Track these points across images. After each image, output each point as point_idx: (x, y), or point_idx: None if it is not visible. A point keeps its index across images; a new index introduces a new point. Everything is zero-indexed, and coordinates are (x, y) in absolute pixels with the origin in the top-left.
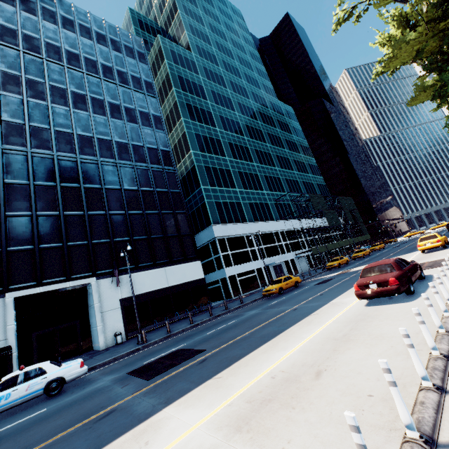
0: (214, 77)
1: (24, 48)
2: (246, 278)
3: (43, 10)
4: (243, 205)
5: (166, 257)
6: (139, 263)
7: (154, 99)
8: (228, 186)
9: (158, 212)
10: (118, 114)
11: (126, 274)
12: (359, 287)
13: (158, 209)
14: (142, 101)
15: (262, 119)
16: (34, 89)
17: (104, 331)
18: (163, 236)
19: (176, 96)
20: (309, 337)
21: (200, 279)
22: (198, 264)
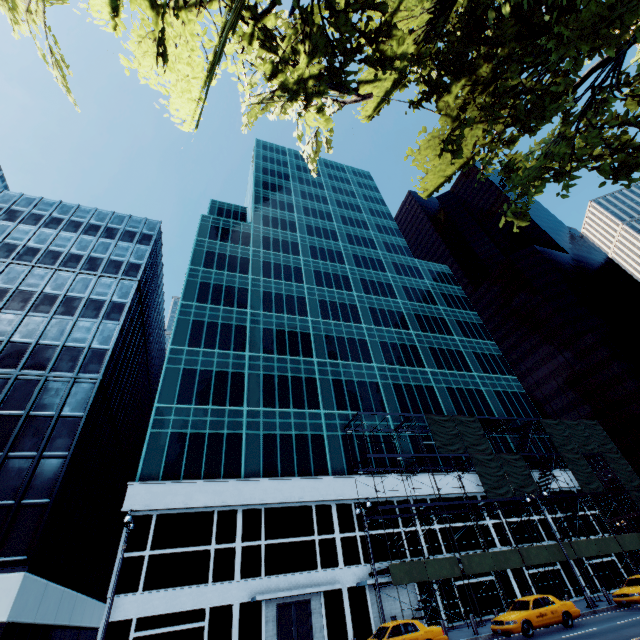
0: (279, 245)
1: None
2: (165, 636)
3: (31, 215)
4: (245, 439)
5: None
6: None
7: (132, 282)
8: (223, 402)
9: (0, 455)
10: (48, 306)
11: None
12: None
13: (5, 448)
14: (107, 287)
15: (363, 288)
16: None
17: None
18: None
19: (187, 275)
20: None
21: None
22: (13, 580)
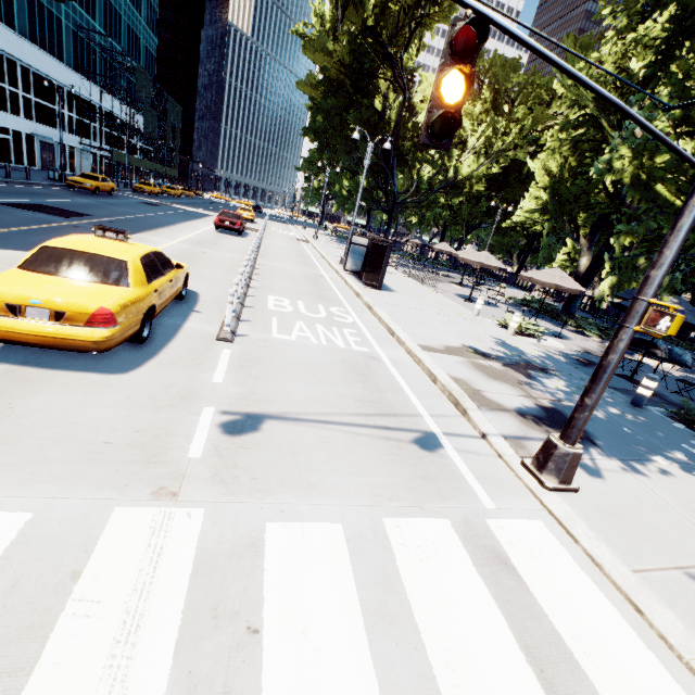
0: None
1: None
2: None
3: None
4: None
5: None
6: None
7: None
8: None
9: None
10: None
11: None
12: (219, 221)
13: None
14: None
15: None
16: None
17: None
18: None
19: None
20: (194, 234)
21: None
22: None
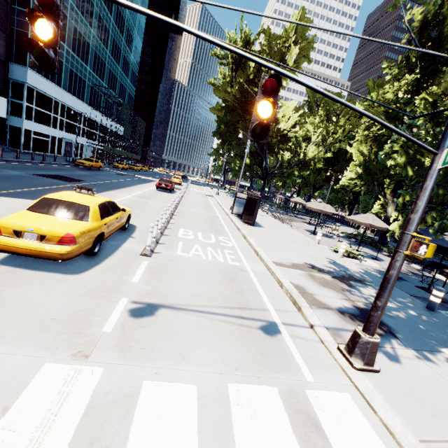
0: None
1: None
2: (40, 139)
3: None
4: (64, 67)
5: None
6: None
7: None
8: None
9: None
10: None
11: None
12: (159, 184)
13: None
14: None
15: None
16: None
17: None
18: None
19: None
20: (142, 191)
21: (2, 118)
22: (4, 101)
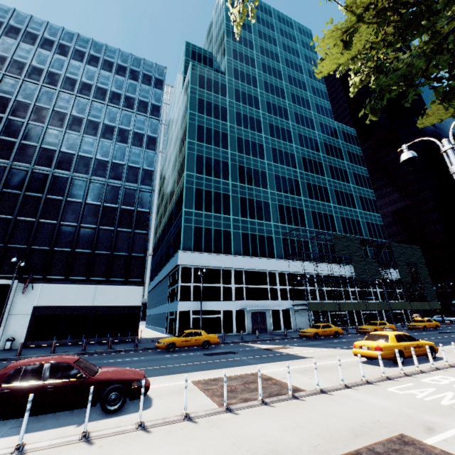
0: (246, 99)
1: (45, 82)
2: (205, 318)
3: (76, 51)
4: (232, 234)
5: (104, 275)
6: (71, 275)
7: (157, 121)
8: (219, 211)
9: (113, 229)
10: (110, 134)
11: (51, 283)
12: None
13: (115, 226)
14: (142, 123)
15: (299, 142)
16: (38, 114)
17: (4, 333)
18: (109, 253)
19: (188, 118)
20: None
21: (134, 306)
22: (139, 289)
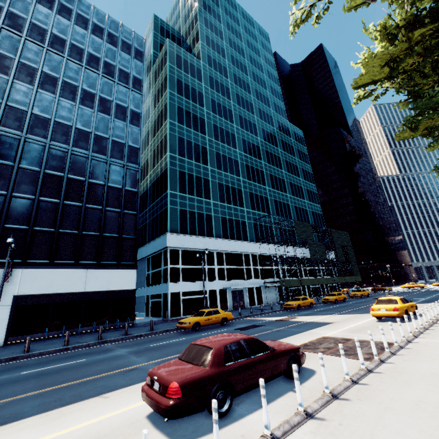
0: (219, 87)
1: (5, 24)
2: (193, 299)
3: None
4: (213, 218)
5: (94, 258)
6: (57, 259)
7: (139, 95)
8: (201, 195)
9: (101, 208)
10: (90, 102)
11: (34, 269)
12: (148, 379)
13: (102, 205)
14: (124, 95)
15: (263, 136)
16: None
17: None
18: (98, 235)
19: (168, 97)
20: None
21: (129, 290)
22: (132, 272)
